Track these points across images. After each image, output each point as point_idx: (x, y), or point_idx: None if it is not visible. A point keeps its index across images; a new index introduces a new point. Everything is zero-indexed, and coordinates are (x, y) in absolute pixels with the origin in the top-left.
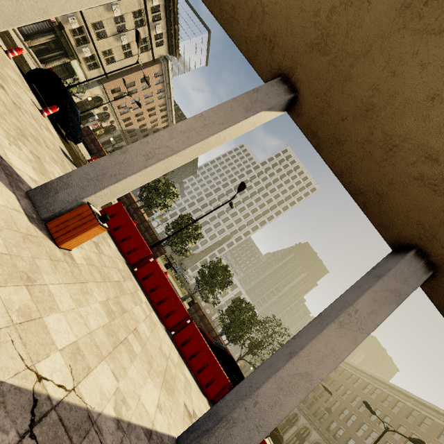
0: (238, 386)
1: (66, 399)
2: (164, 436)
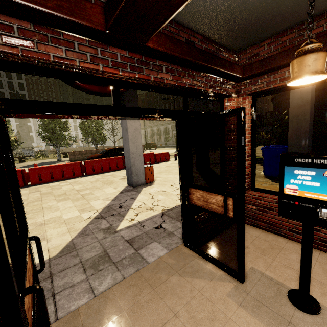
0: (125, 156)
1: (99, 212)
2: (124, 189)
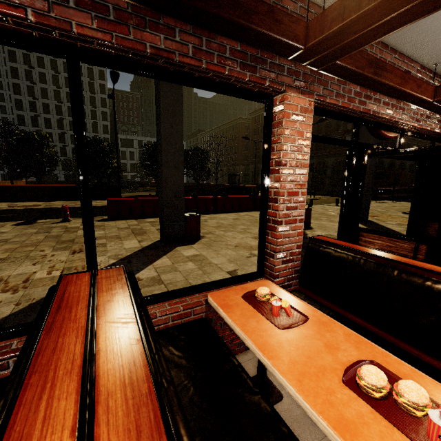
0: None
1: None
2: None
